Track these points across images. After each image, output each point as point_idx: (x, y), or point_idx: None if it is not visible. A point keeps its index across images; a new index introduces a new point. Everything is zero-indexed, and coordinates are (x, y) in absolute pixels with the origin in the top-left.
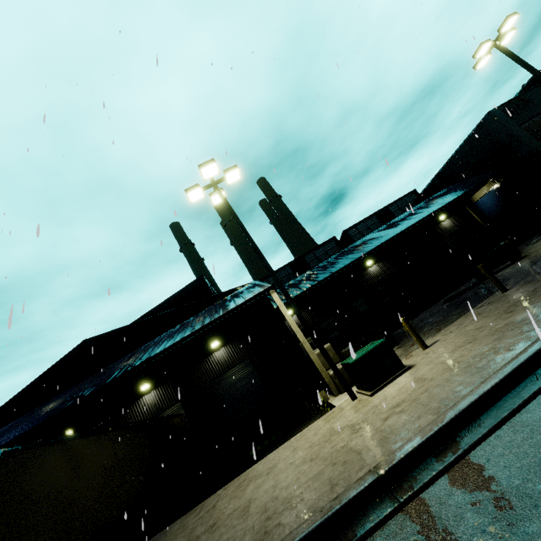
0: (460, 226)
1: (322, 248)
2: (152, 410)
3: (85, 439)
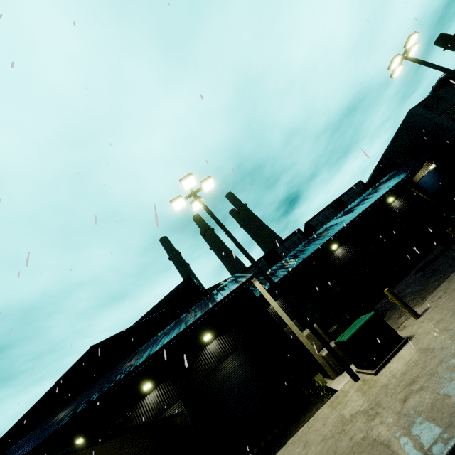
0: (409, 205)
1: (289, 239)
2: (155, 410)
3: (92, 449)
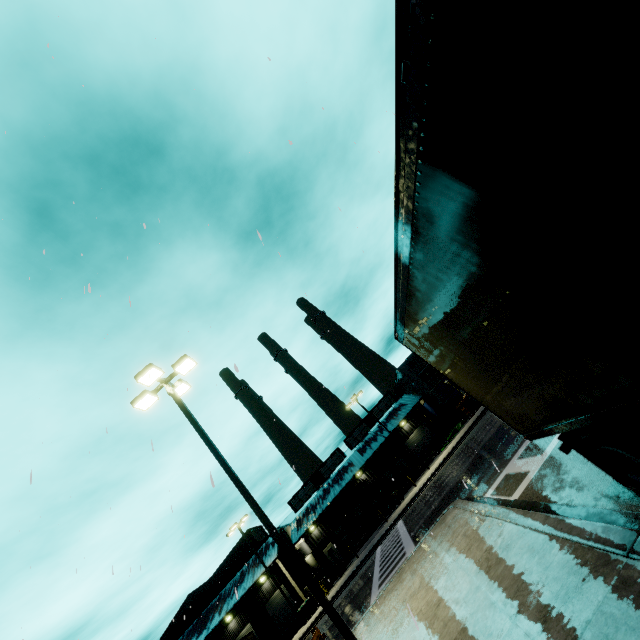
0: (416, 427)
1: (331, 459)
2: (235, 632)
3: None
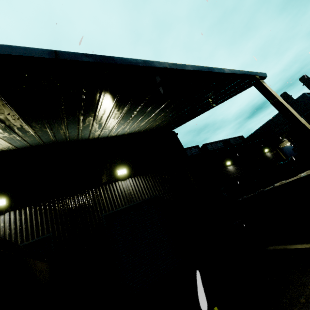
0: (276, 158)
1: (190, 150)
2: None
3: None
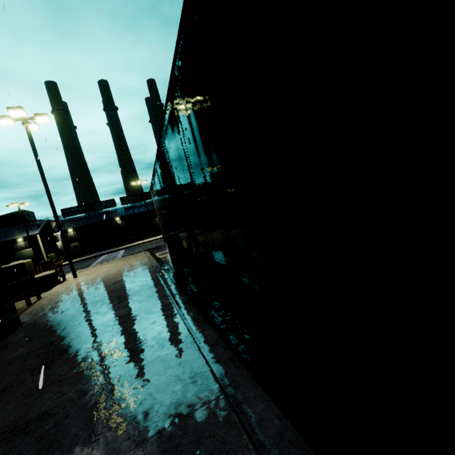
0: None
1: (105, 202)
2: None
3: None
